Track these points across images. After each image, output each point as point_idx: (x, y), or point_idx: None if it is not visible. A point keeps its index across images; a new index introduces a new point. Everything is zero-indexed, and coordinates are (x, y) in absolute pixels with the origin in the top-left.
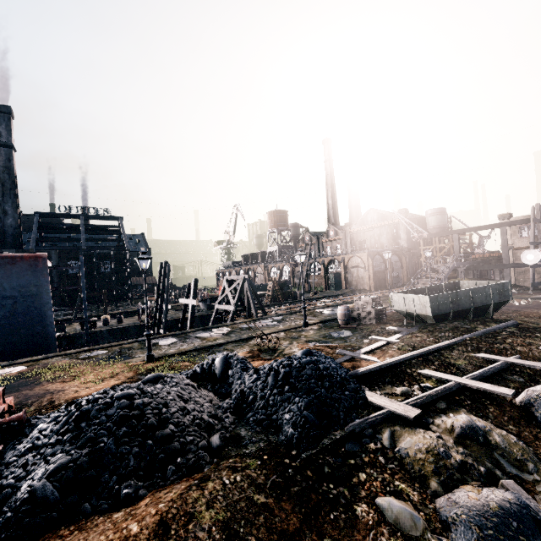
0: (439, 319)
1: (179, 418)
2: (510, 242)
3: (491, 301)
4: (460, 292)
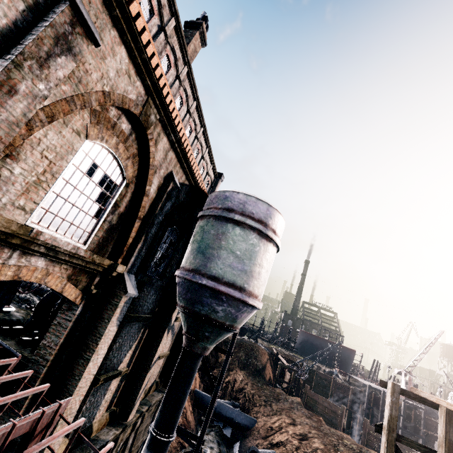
0: None
1: None
2: None
3: None
4: None
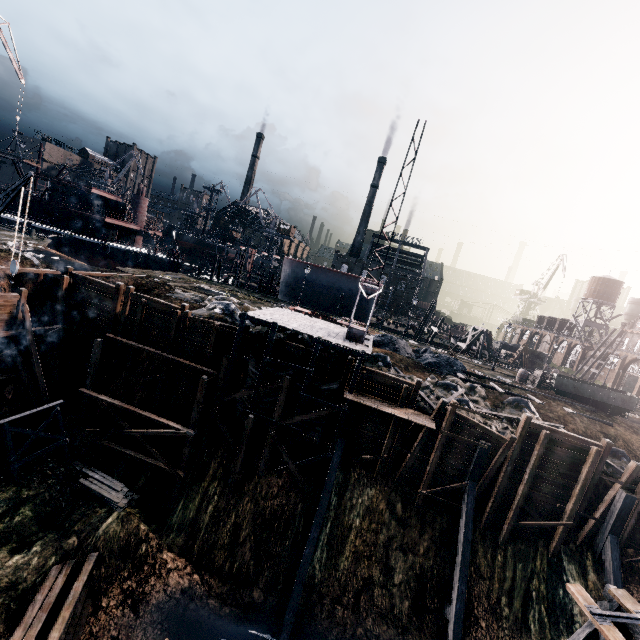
0: (561, 394)
1: (401, 347)
2: None
3: (612, 403)
4: (584, 385)
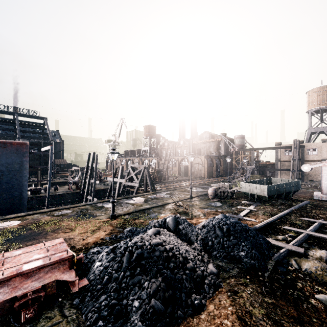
0: (269, 198)
1: (190, 256)
2: (279, 157)
3: (292, 190)
4: (280, 184)
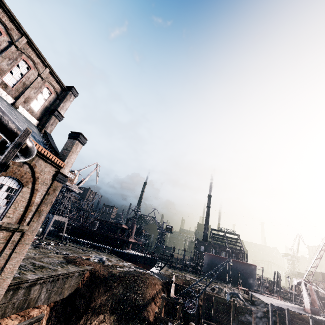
0: None
1: None
2: None
3: None
4: None
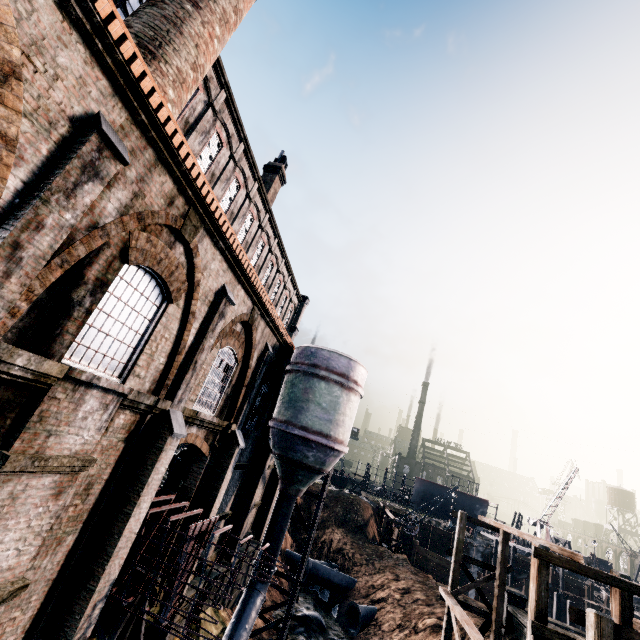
0: None
1: None
2: None
3: None
4: None
